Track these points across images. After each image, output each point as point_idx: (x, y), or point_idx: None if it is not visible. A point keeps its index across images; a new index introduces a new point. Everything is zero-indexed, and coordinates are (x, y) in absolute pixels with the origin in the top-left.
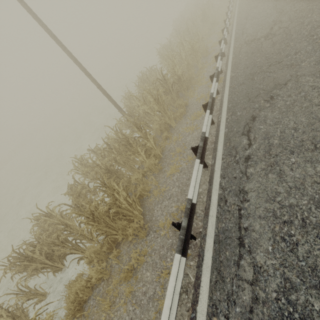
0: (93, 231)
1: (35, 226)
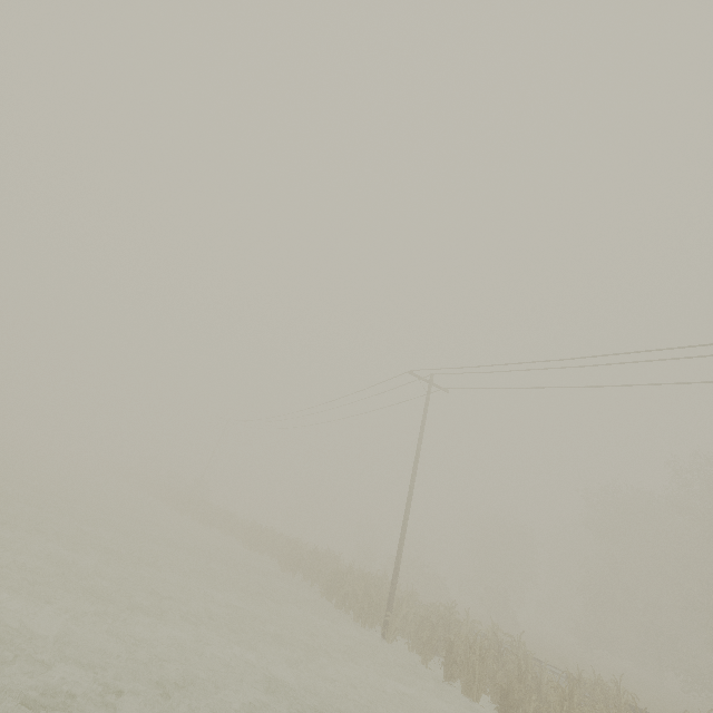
0: (625, 709)
1: (573, 712)
